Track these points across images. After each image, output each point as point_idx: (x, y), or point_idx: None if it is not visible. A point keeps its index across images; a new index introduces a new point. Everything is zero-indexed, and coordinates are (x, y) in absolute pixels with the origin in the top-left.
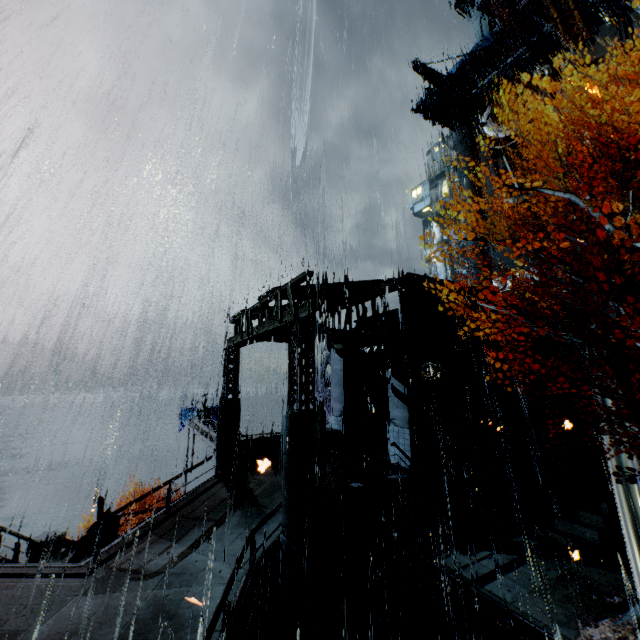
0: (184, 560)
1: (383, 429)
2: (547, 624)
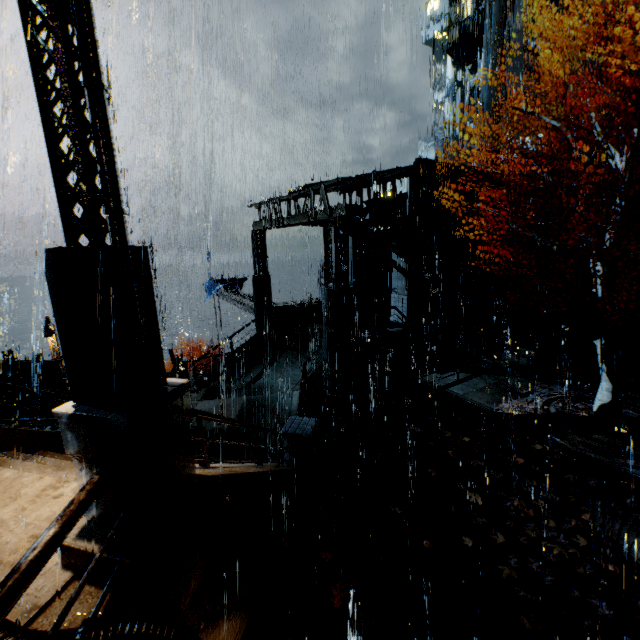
0: (257, 382)
1: (383, 295)
2: (481, 403)
